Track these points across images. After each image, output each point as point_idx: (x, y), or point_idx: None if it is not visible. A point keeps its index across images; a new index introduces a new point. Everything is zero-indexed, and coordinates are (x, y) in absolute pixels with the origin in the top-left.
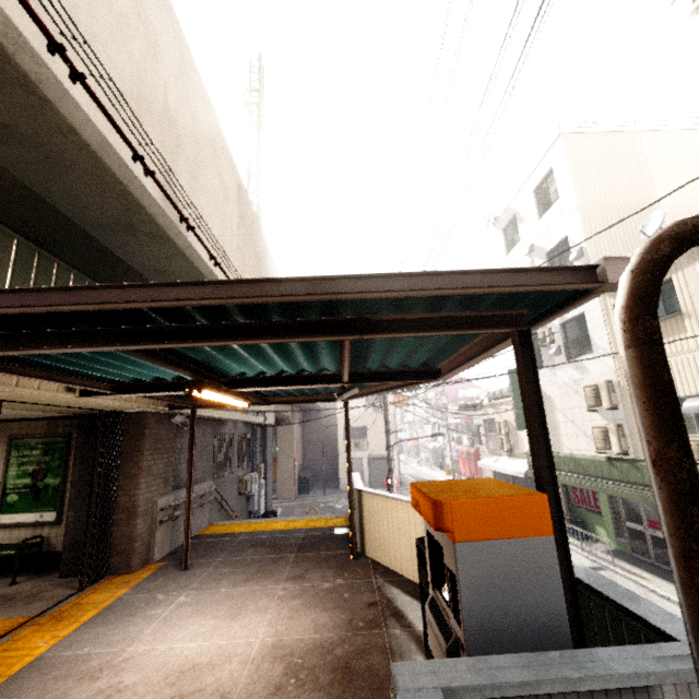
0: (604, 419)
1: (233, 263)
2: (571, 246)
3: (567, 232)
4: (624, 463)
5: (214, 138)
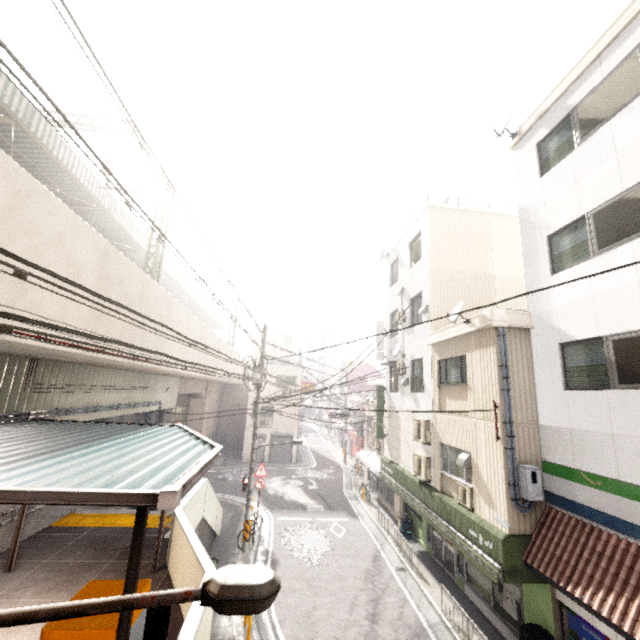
0: (423, 449)
1: (81, 324)
2: (423, 301)
3: (422, 288)
4: (426, 489)
5: (64, 232)
